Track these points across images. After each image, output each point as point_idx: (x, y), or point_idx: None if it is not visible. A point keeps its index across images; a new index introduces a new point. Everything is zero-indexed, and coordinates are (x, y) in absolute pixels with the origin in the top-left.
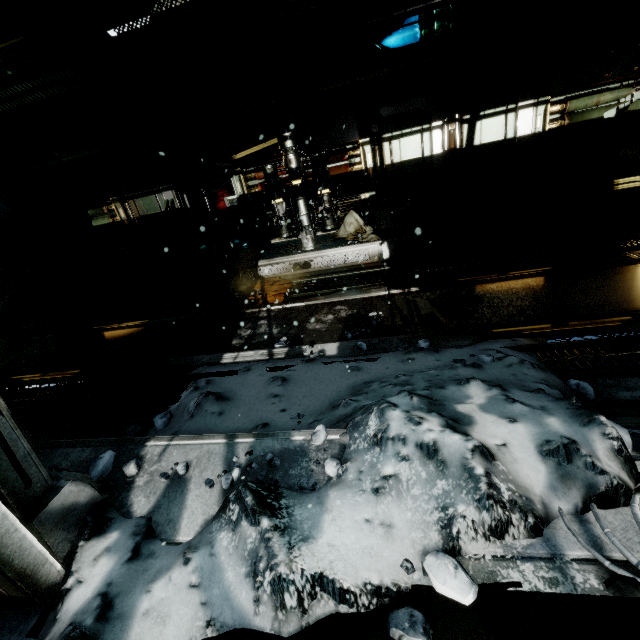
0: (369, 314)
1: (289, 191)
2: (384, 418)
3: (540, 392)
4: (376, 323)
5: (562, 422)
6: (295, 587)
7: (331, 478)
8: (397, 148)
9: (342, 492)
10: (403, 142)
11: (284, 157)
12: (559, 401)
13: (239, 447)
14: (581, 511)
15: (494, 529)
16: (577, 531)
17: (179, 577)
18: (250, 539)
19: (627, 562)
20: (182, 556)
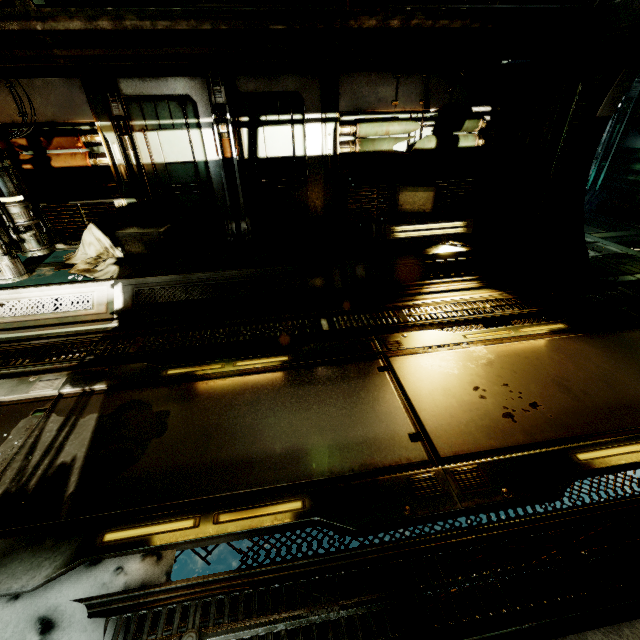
0: None
1: None
2: None
3: None
4: None
5: None
6: None
7: None
8: (157, 143)
9: None
10: (164, 136)
11: None
12: None
13: None
14: None
15: None
16: None
17: None
18: None
19: None
20: None
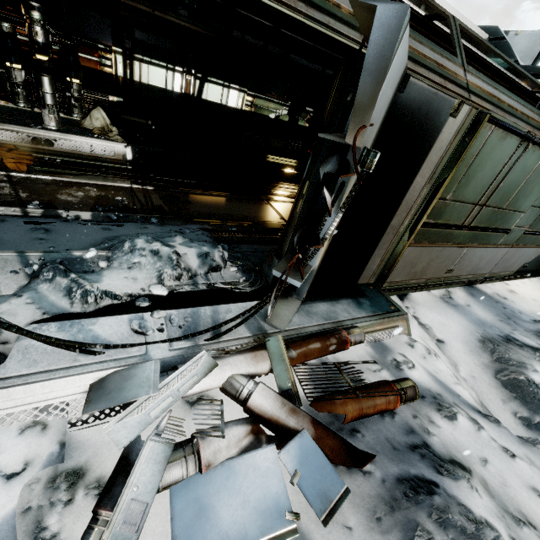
0: (116, 198)
1: (25, 56)
2: (134, 242)
3: (205, 241)
4: (121, 204)
5: (208, 248)
6: (94, 294)
7: (103, 268)
8: (146, 71)
9: (111, 271)
10: (152, 69)
11: (29, 25)
12: (210, 243)
13: (31, 257)
14: (207, 273)
15: (177, 277)
16: (204, 278)
17: (17, 301)
18: (64, 283)
19: (215, 283)
20: (13, 296)
